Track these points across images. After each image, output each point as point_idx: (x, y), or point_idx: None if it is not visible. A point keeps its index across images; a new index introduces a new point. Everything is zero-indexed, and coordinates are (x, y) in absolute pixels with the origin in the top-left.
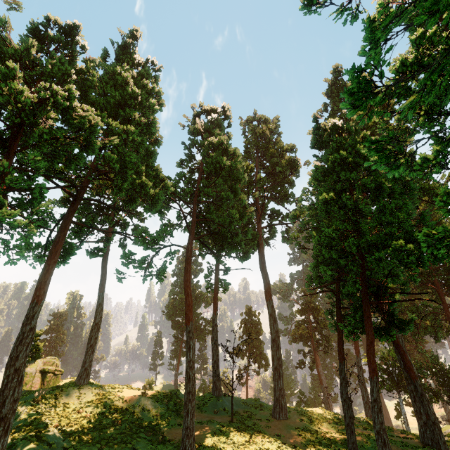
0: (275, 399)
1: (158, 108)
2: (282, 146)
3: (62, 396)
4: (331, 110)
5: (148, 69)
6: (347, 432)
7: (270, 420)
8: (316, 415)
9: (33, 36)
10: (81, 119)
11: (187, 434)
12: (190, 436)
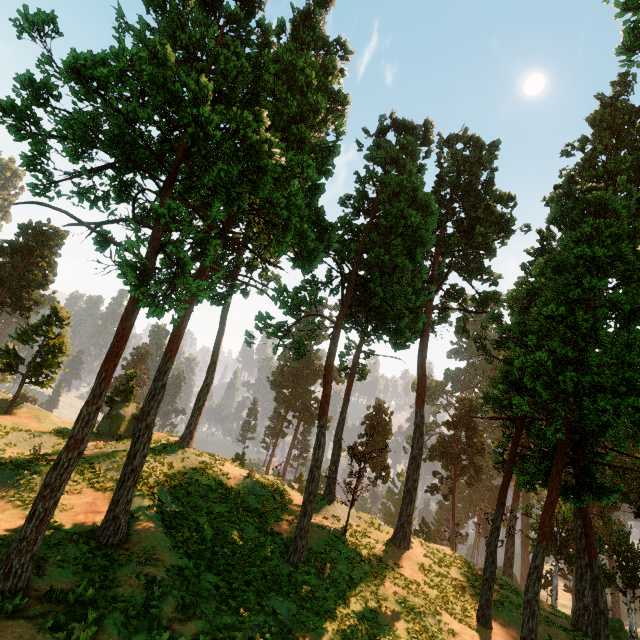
0: (400, 524)
1: (345, 132)
2: (494, 194)
3: (166, 455)
4: (591, 150)
5: (335, 59)
6: (484, 587)
7: (388, 545)
8: (444, 555)
9: (202, 4)
10: (267, 160)
11: (301, 534)
12: (303, 538)
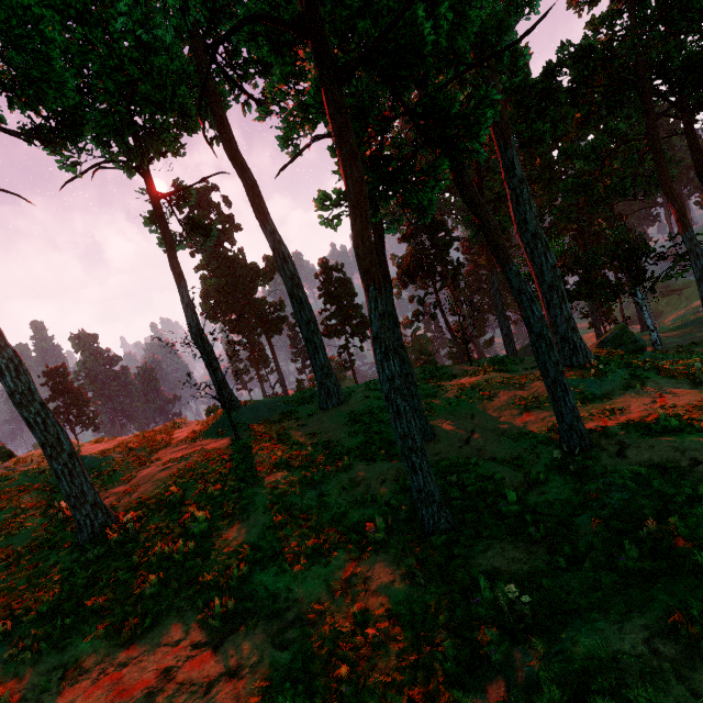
0: (318, 384)
1: None
2: None
3: None
4: None
5: None
6: None
7: (313, 415)
8: None
9: None
10: None
11: (72, 505)
12: (80, 506)
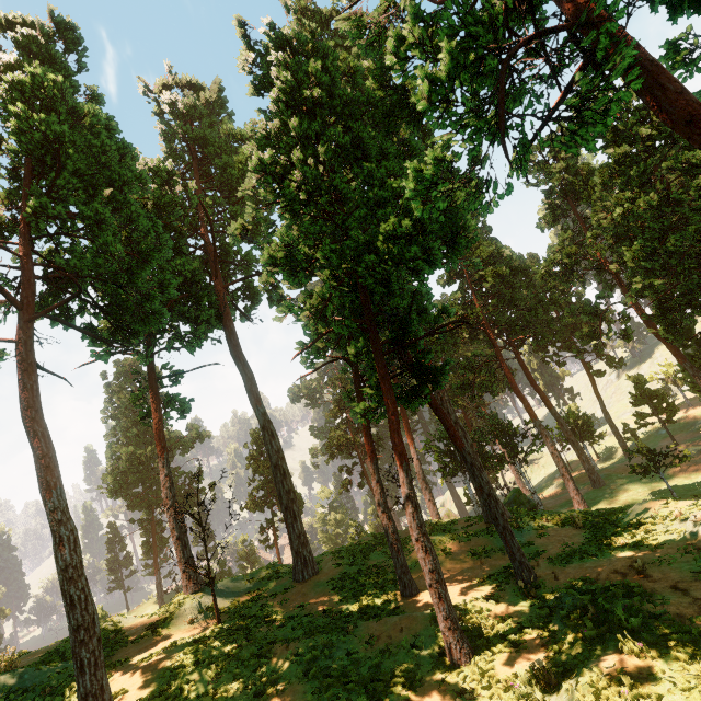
0: (294, 554)
1: None
2: (231, 131)
3: None
4: None
5: None
6: (393, 555)
7: (290, 589)
8: (363, 547)
9: None
10: None
11: None
12: None
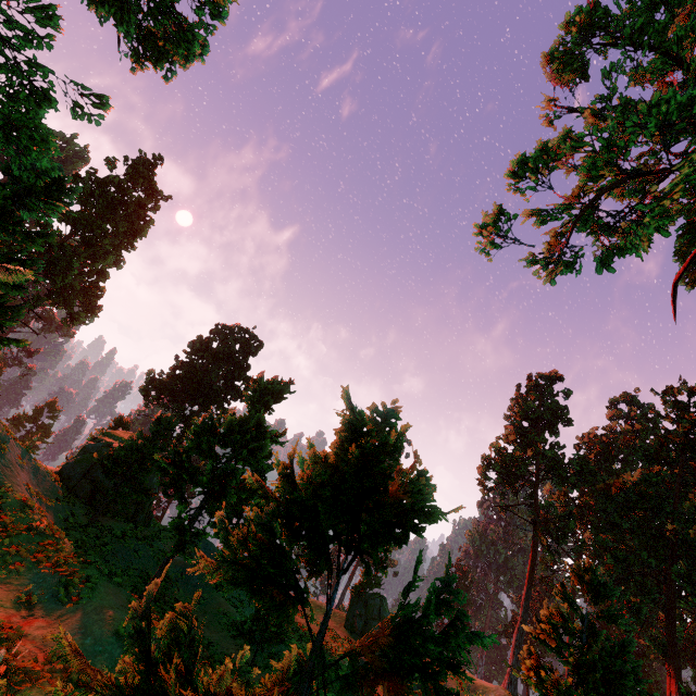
0: None
1: None
2: None
3: None
4: None
5: None
6: None
7: None
8: None
9: None
10: None
11: None
12: None
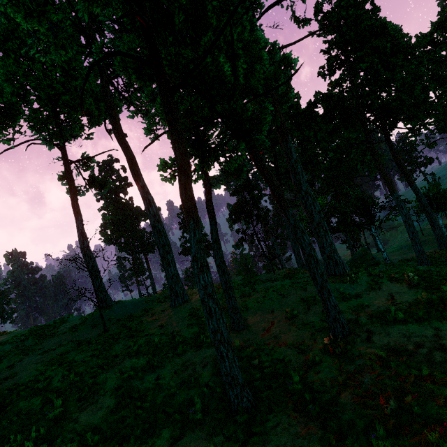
0: (169, 288)
1: None
2: None
3: None
4: None
5: None
6: (225, 298)
7: (165, 311)
8: None
9: None
10: None
11: None
12: None
